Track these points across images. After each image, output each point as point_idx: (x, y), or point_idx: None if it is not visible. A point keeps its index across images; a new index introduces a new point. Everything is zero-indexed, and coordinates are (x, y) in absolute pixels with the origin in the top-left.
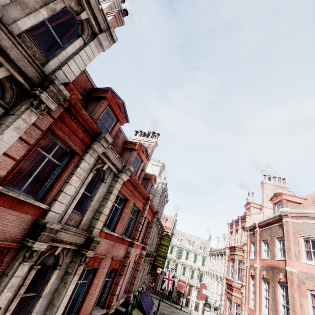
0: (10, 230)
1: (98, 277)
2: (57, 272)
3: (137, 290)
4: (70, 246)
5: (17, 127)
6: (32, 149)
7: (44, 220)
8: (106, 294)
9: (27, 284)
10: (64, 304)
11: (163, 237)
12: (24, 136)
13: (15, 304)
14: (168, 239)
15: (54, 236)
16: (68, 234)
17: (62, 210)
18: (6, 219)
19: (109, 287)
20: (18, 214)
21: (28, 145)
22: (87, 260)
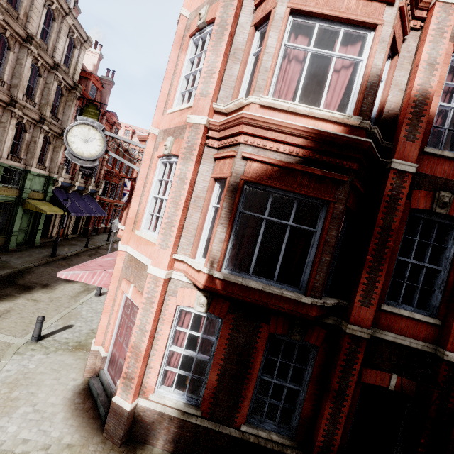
0: None
1: None
2: None
3: (23, 168)
4: None
5: None
6: None
7: None
8: None
9: None
10: None
11: (85, 109)
12: None
13: None
14: (96, 112)
15: None
16: None
17: None
18: None
19: None
20: None
21: None
22: None
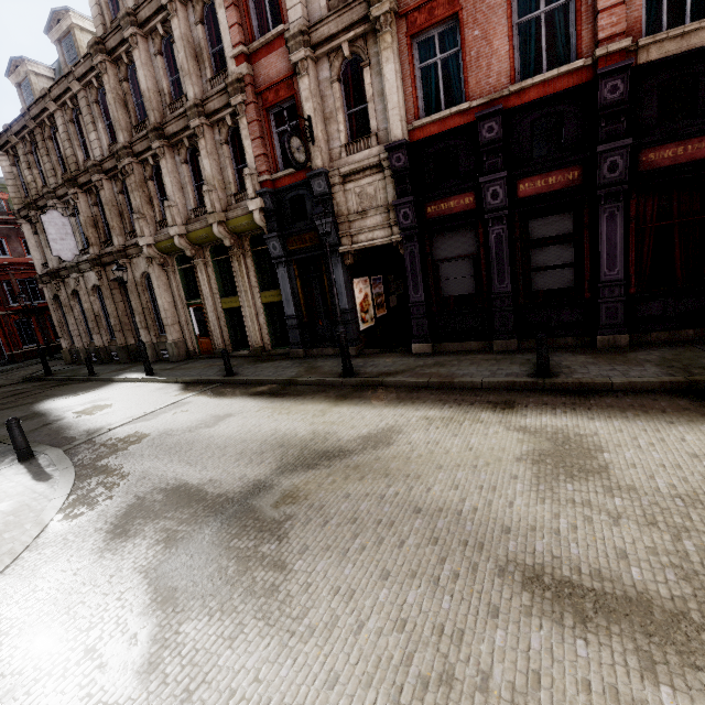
0: (281, 68)
1: (475, 25)
2: (368, 71)
3: None
4: (355, 33)
5: (219, 6)
6: (244, 5)
7: (284, 37)
8: (575, 34)
9: (338, 98)
10: (394, 91)
11: None
12: (226, 5)
13: (341, 118)
14: None
15: (317, 41)
16: (331, 23)
17: (301, 12)
18: (273, 64)
19: (575, 16)
20: (277, 53)
21: (232, 7)
22: (381, 22)
